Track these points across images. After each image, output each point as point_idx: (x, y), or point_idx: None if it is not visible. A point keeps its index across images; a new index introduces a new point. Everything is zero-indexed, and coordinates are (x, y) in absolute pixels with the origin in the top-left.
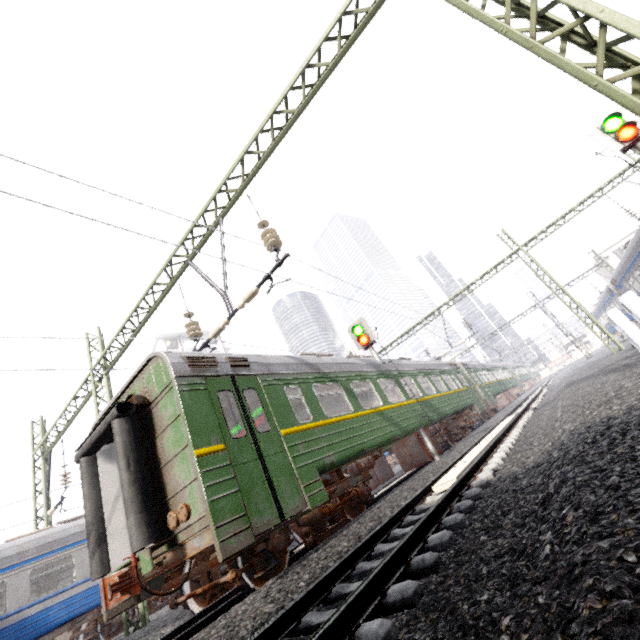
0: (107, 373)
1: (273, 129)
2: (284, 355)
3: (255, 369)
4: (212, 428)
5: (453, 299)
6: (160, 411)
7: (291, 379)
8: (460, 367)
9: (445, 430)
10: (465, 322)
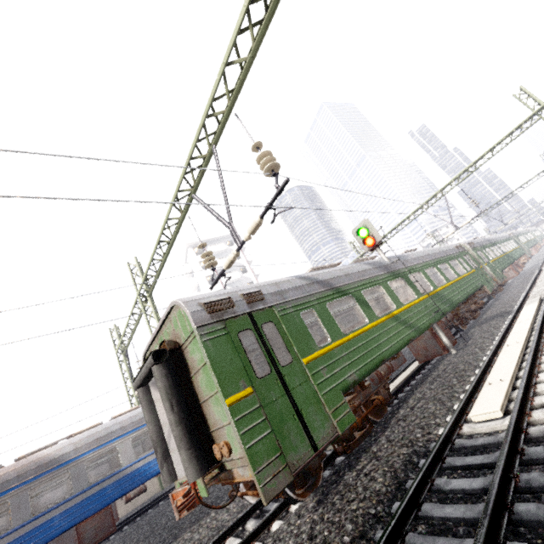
0: (149, 296)
1: (251, 25)
2: (295, 276)
3: (270, 300)
4: (238, 373)
5: (458, 178)
6: (190, 354)
7: (305, 302)
8: (466, 248)
9: (455, 316)
10: (472, 201)
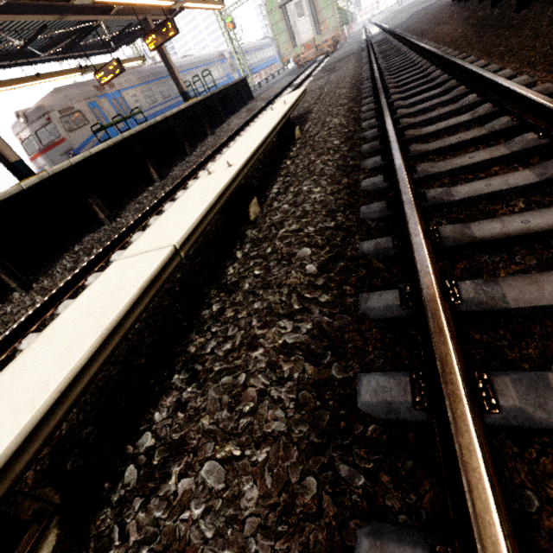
0: None
1: None
2: None
3: None
4: None
5: None
6: None
7: None
8: None
9: None
10: None
